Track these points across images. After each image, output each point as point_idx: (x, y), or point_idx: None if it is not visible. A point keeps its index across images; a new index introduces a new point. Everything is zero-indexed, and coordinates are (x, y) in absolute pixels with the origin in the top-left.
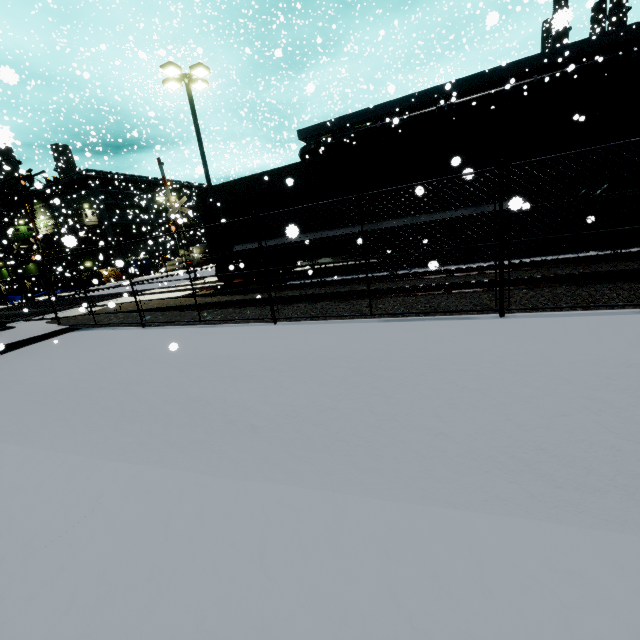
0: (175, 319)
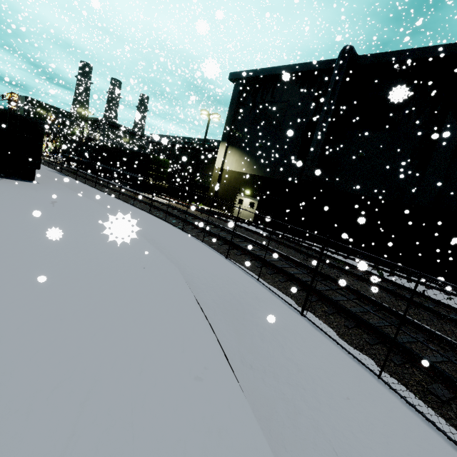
0: None
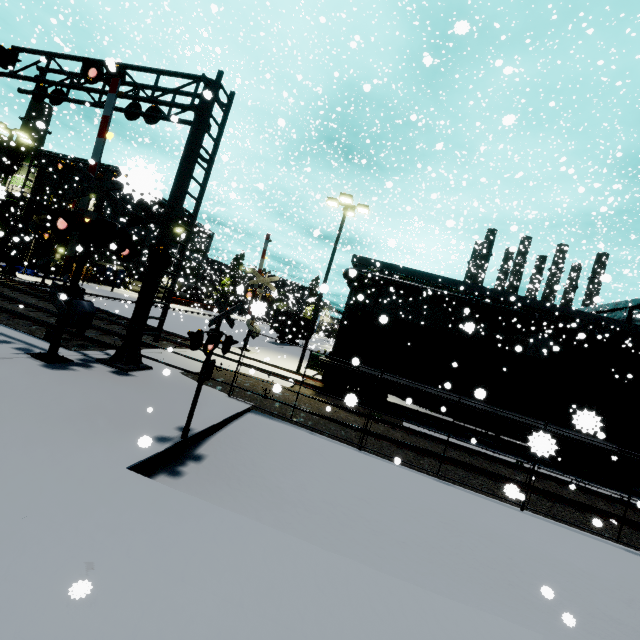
0: (387, 452)
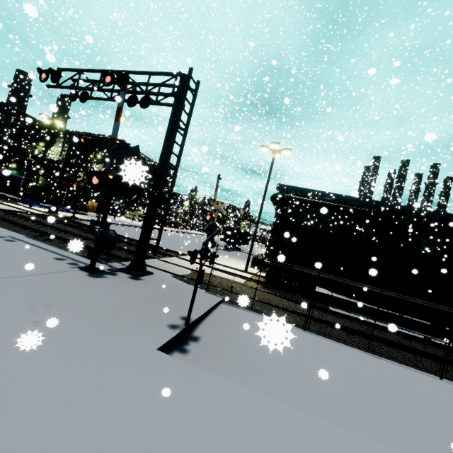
0: (325, 332)
